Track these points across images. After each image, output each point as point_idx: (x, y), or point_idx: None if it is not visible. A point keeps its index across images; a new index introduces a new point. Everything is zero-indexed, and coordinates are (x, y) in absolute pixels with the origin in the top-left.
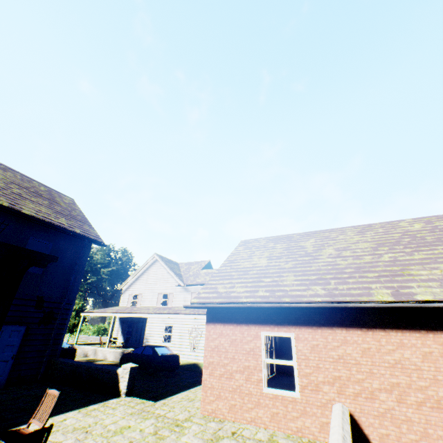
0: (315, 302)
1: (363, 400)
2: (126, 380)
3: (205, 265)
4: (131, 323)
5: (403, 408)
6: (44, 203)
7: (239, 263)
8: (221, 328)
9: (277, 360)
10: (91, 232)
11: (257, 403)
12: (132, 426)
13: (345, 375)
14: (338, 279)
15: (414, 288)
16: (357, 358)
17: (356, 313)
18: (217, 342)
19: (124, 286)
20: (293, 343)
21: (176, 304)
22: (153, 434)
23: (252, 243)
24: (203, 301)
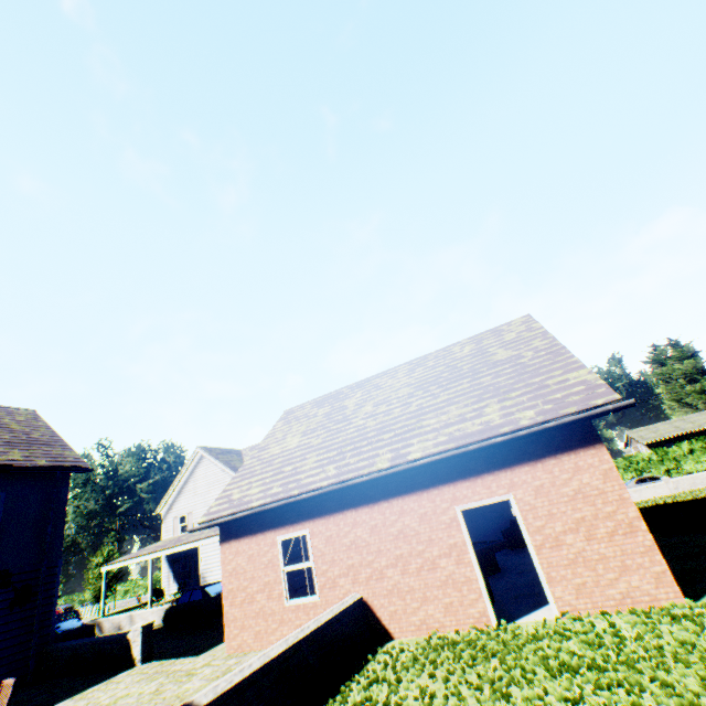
0: (323, 487)
1: (374, 582)
2: (139, 644)
3: None
4: (186, 560)
5: (407, 579)
6: None
7: (269, 449)
8: (237, 545)
9: (295, 566)
10: (65, 457)
11: (281, 621)
12: (132, 692)
13: (358, 561)
14: (356, 449)
15: (414, 446)
16: (367, 539)
17: (363, 488)
18: (234, 564)
19: (164, 508)
20: (309, 541)
21: None
22: (152, 692)
23: (296, 412)
24: (211, 518)
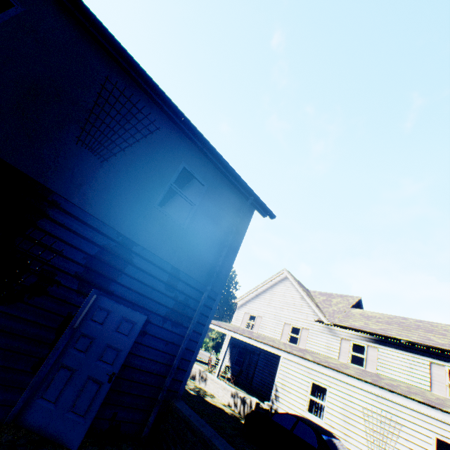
0: None
1: None
2: None
3: (355, 303)
4: (242, 351)
5: None
6: None
7: None
8: None
9: None
10: None
11: None
12: None
13: None
14: None
15: None
16: None
17: None
18: None
19: (240, 301)
20: None
21: (311, 347)
22: None
23: None
24: None
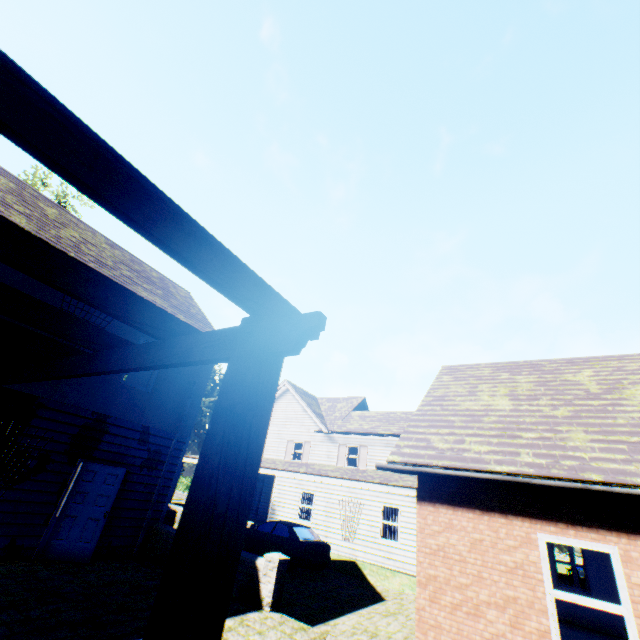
0: None
1: None
2: (271, 581)
3: (359, 404)
4: None
5: None
6: (158, 292)
7: (455, 401)
8: (449, 514)
9: (581, 598)
10: None
11: None
12: None
13: None
14: None
15: None
16: None
17: None
18: (441, 540)
19: None
20: (616, 568)
21: (314, 459)
22: None
23: (466, 371)
24: (411, 461)
